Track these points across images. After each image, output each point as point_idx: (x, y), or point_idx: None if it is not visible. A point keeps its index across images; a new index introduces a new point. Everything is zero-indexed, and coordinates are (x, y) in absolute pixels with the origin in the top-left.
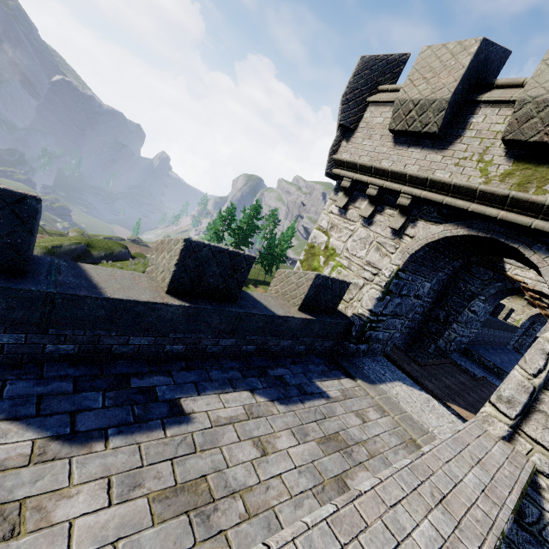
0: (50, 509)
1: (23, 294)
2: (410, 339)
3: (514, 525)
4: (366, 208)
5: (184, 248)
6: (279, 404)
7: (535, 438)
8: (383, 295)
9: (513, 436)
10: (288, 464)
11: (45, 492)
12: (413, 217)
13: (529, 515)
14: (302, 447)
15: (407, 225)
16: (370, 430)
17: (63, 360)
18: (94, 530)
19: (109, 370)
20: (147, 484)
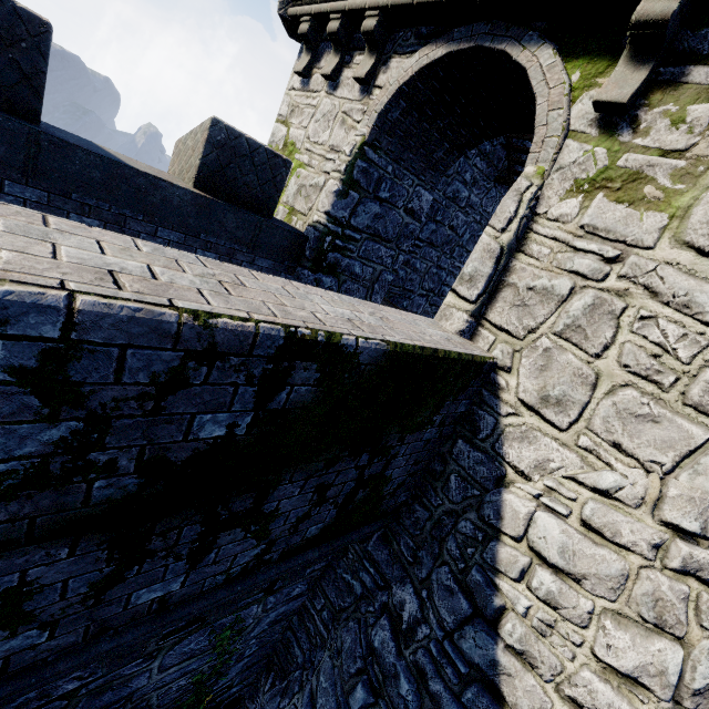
0: None
1: None
2: None
3: (466, 447)
4: (330, 60)
5: None
6: None
7: (500, 325)
8: (345, 187)
9: (476, 331)
10: None
11: None
12: (387, 55)
13: (484, 429)
14: None
15: (378, 71)
16: None
17: None
18: None
19: None
20: None
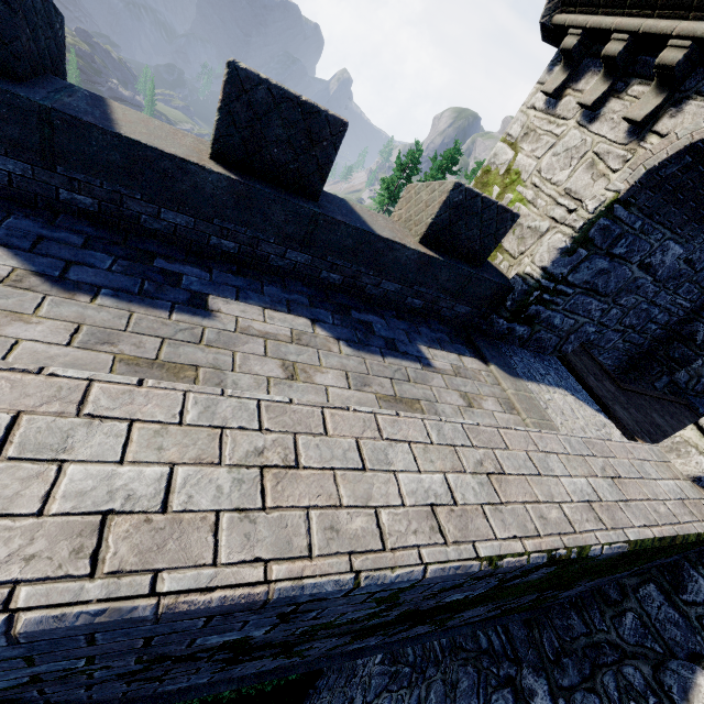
0: (4, 325)
1: (11, 100)
2: (628, 362)
3: (659, 596)
4: (595, 86)
5: (228, 79)
6: (346, 346)
7: None
8: (574, 245)
9: None
10: (320, 399)
11: (7, 312)
12: (683, 94)
13: (692, 592)
14: (352, 393)
15: (662, 112)
16: (474, 417)
17: (84, 218)
18: (41, 357)
19: (135, 243)
20: (123, 347)
